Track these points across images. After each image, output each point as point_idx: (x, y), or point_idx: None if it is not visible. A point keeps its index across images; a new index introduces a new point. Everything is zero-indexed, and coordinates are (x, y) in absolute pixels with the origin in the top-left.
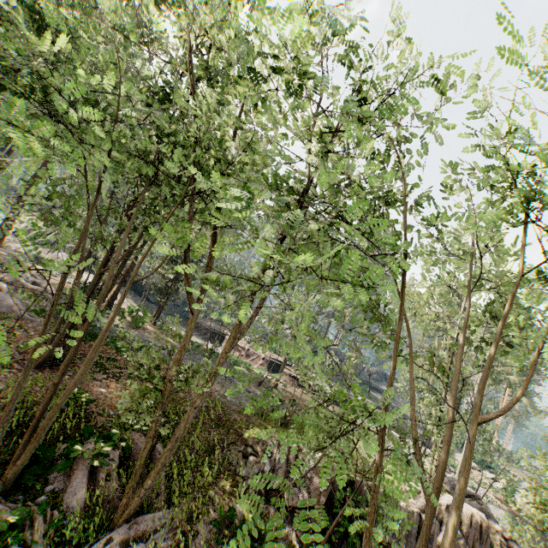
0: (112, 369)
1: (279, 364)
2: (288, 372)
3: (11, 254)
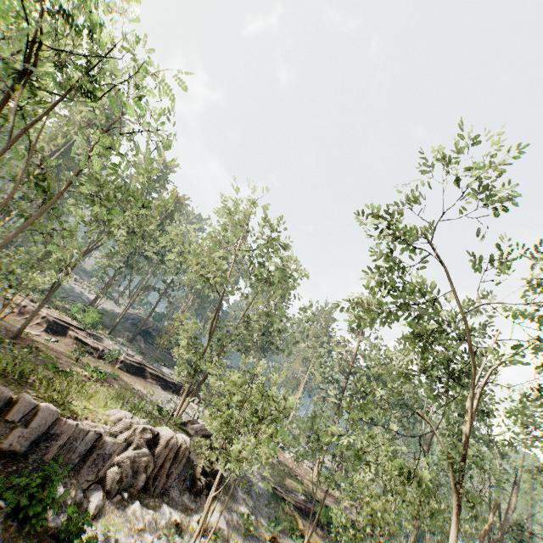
0: None
1: (66, 326)
2: (74, 334)
3: None
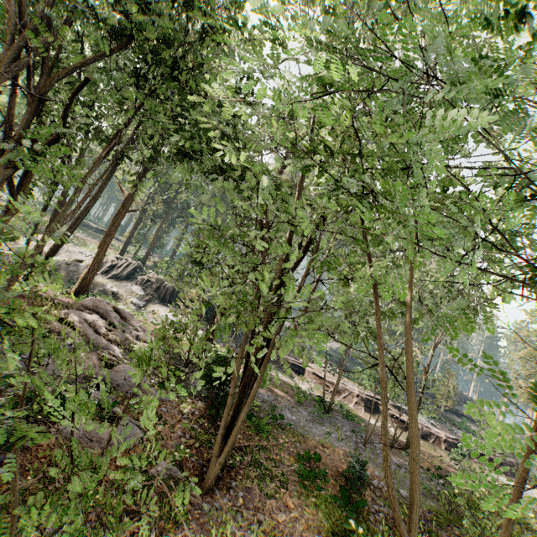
0: (273, 469)
1: (375, 401)
2: (388, 411)
3: (109, 304)
